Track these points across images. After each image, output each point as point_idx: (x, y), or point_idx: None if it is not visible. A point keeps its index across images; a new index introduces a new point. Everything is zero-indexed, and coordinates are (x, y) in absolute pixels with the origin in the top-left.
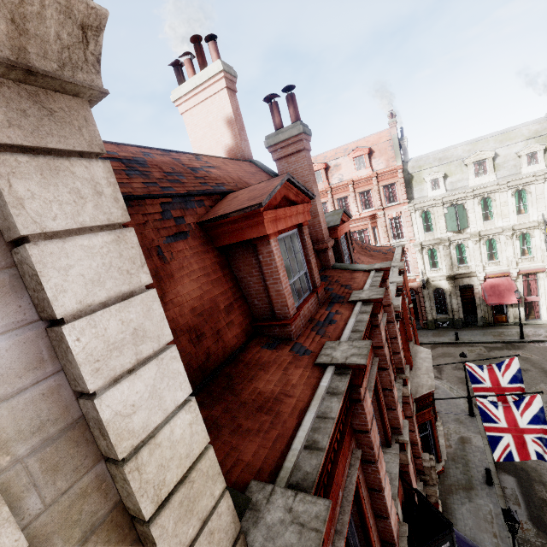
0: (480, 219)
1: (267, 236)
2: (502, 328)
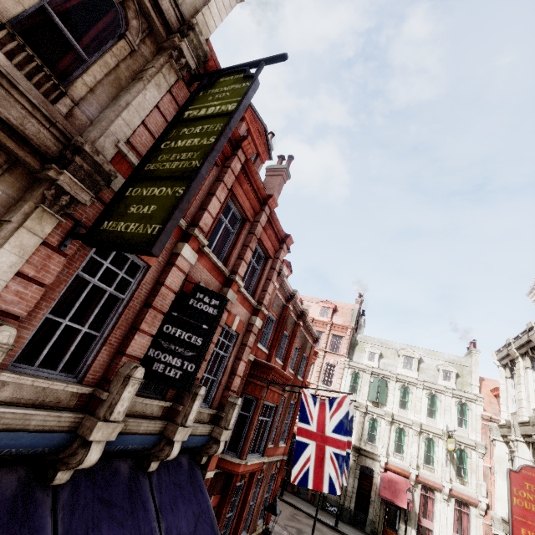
0: (397, 403)
1: (244, 119)
2: None
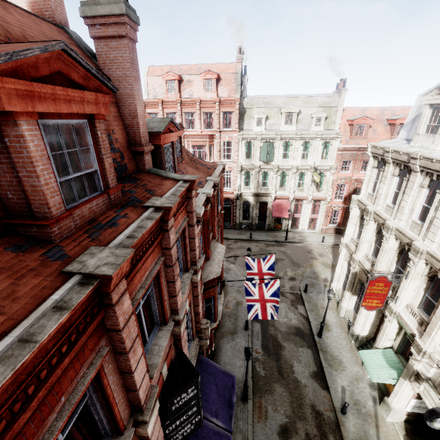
0: (281, 156)
1: (12, 114)
2: (277, 232)
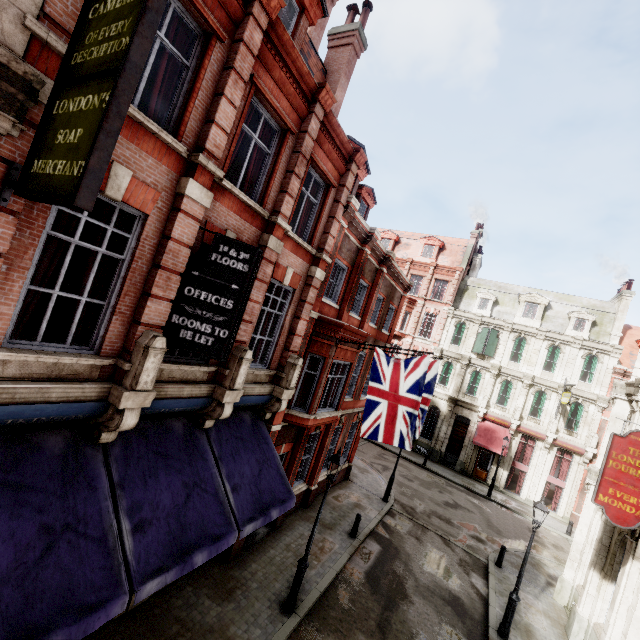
0: (508, 355)
1: None
2: (476, 482)
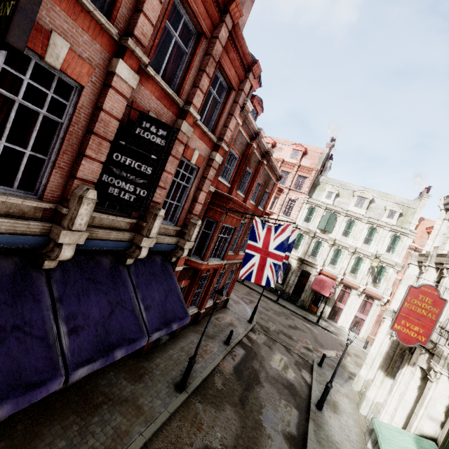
0: (341, 232)
1: None
2: (310, 313)
